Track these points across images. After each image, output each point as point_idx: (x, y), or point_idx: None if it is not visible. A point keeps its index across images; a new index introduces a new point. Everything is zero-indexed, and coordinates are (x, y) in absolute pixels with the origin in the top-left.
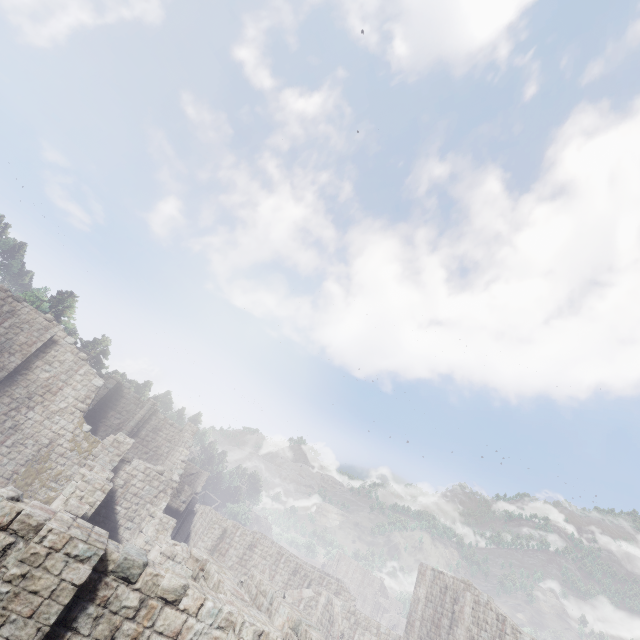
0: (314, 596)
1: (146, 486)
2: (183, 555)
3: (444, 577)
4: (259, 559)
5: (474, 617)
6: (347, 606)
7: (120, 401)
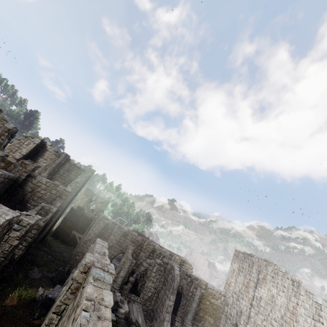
0: (163, 264)
1: (47, 193)
2: (28, 221)
3: (251, 258)
4: (130, 242)
5: (274, 282)
6: (185, 271)
7: (45, 153)
